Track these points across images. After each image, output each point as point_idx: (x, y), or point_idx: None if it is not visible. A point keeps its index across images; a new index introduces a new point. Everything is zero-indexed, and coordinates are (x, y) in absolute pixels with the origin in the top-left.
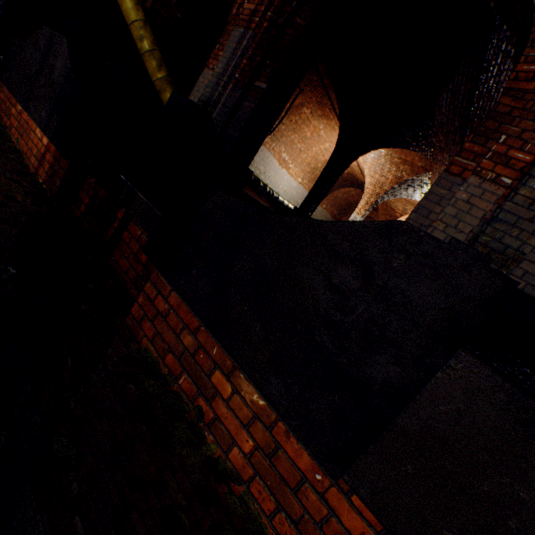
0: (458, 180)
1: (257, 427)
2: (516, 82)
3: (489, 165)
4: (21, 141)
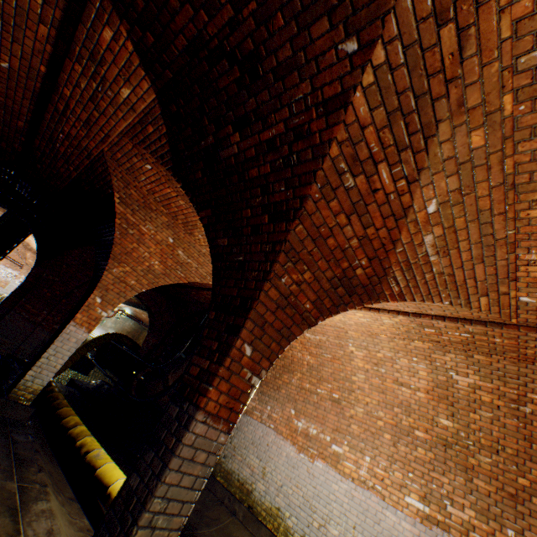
0: None
1: None
2: None
3: None
4: None
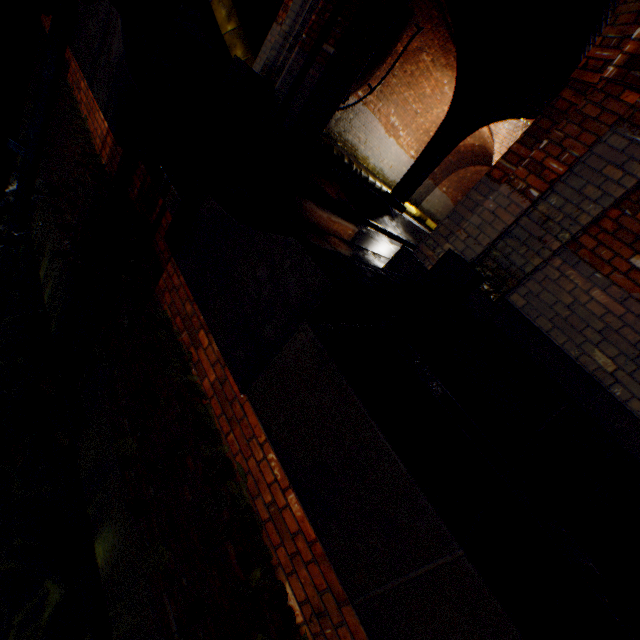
0: (496, 186)
1: (218, 367)
2: (583, 72)
3: (523, 173)
4: (89, 120)
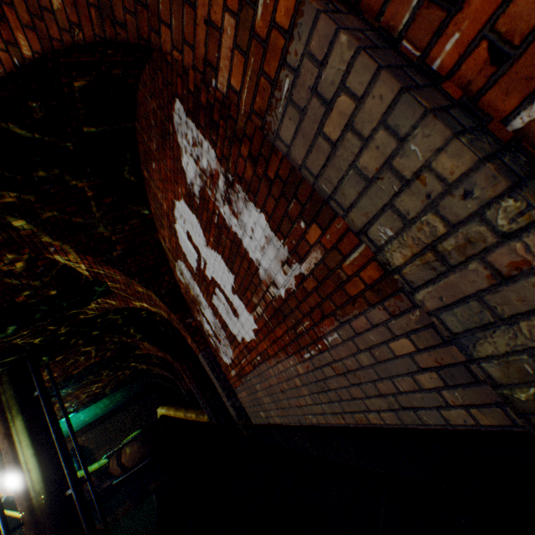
0: None
1: None
2: None
3: None
4: None
